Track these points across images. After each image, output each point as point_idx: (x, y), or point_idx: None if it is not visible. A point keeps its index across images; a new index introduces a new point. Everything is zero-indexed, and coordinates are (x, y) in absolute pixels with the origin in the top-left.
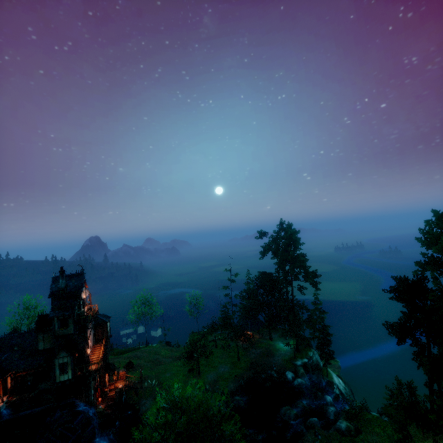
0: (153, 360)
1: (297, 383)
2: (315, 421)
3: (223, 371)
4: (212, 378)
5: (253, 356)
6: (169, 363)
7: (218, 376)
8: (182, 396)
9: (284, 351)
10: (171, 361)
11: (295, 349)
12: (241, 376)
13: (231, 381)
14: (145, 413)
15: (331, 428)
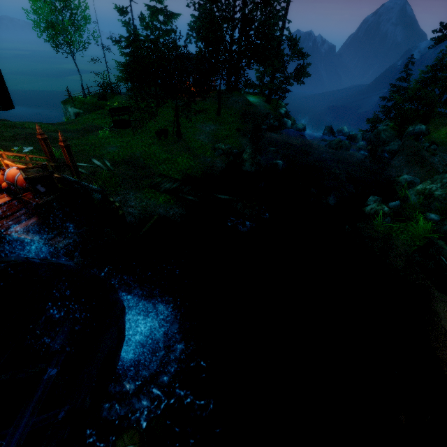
0: (21, 136)
1: (304, 126)
2: (365, 144)
3: (211, 130)
4: (208, 139)
5: (239, 106)
6: (80, 138)
7: (214, 136)
8: (190, 169)
9: (258, 103)
10: (79, 135)
11: (266, 100)
12: (244, 130)
13: (238, 137)
14: (151, 215)
15: (394, 140)
